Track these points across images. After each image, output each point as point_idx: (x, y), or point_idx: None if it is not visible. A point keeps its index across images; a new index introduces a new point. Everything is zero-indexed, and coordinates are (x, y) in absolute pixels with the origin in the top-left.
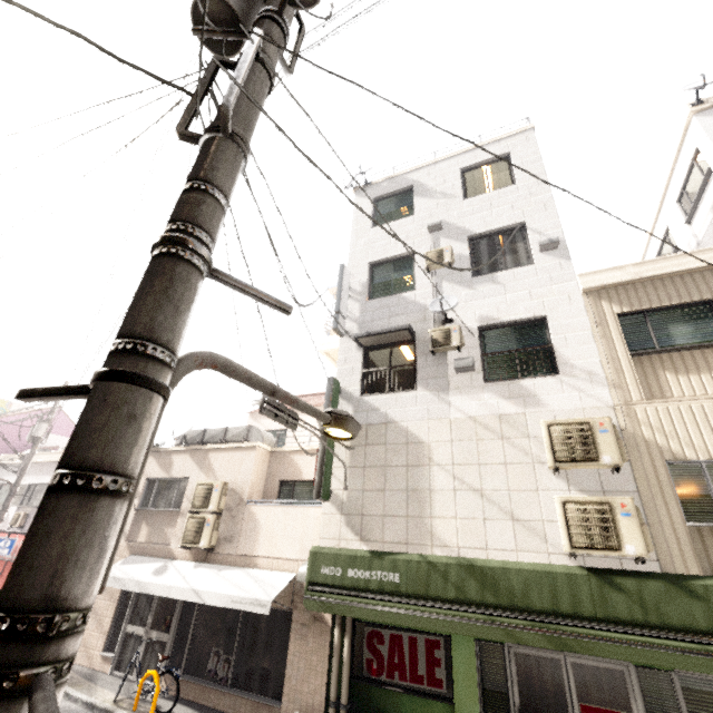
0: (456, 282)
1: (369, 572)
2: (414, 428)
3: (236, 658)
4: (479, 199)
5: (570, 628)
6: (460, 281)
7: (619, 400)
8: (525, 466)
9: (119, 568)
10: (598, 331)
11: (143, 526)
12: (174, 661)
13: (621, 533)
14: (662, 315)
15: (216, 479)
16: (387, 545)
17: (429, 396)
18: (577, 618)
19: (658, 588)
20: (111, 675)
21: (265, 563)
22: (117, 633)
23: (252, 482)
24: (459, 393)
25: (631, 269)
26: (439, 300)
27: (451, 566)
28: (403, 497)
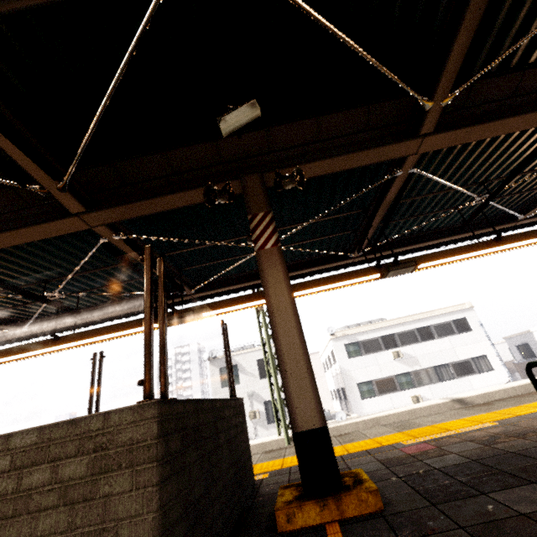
0: (262, 426)
1: None
2: None
3: None
4: (266, 381)
5: None
6: (263, 426)
7: None
8: None
9: None
10: None
11: None
12: None
13: None
14: None
15: None
16: None
17: None
18: None
19: None
20: None
21: None
22: None
23: None
24: None
25: None
26: None
27: None
28: None
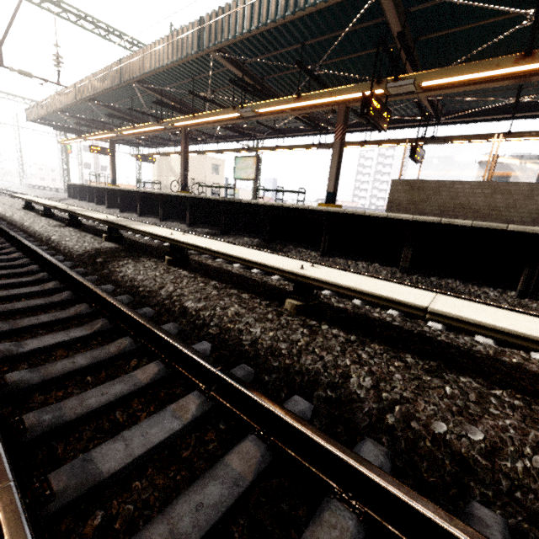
0: None
1: None
2: None
3: None
4: None
5: None
6: None
7: None
8: None
9: None
10: None
11: None
12: None
13: None
14: None
15: None
16: None
17: None
18: None
19: None
20: None
21: None
22: None
23: None
24: None
25: None
26: None
27: None
28: None
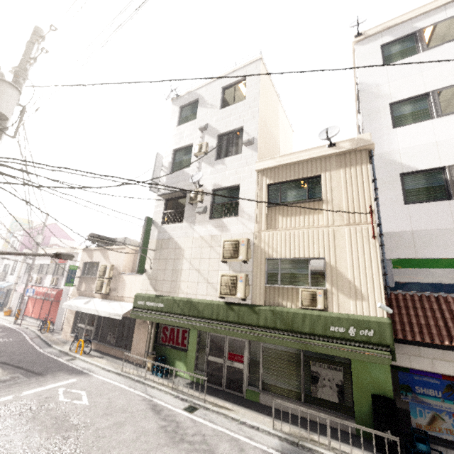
0: (207, 163)
1: (153, 303)
2: (179, 241)
3: (117, 336)
4: (226, 110)
5: (212, 324)
6: (209, 162)
7: (257, 229)
8: (216, 259)
9: (72, 301)
10: (258, 193)
11: (83, 284)
12: (96, 337)
13: (237, 288)
14: (287, 185)
15: (110, 263)
16: (163, 293)
17: (187, 225)
18: (218, 321)
19: (245, 310)
20: (74, 342)
21: (127, 299)
22: (76, 327)
23: (124, 265)
24: (198, 225)
25: (278, 159)
26: (191, 176)
27: (181, 301)
28: (171, 273)
